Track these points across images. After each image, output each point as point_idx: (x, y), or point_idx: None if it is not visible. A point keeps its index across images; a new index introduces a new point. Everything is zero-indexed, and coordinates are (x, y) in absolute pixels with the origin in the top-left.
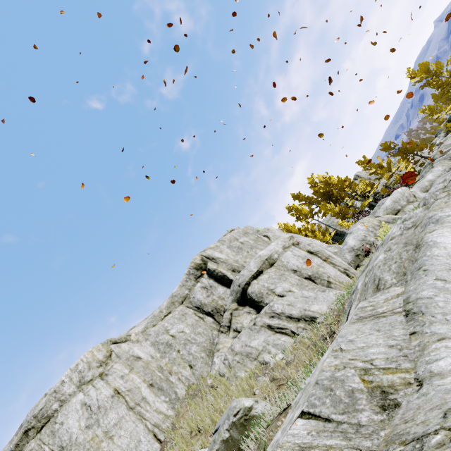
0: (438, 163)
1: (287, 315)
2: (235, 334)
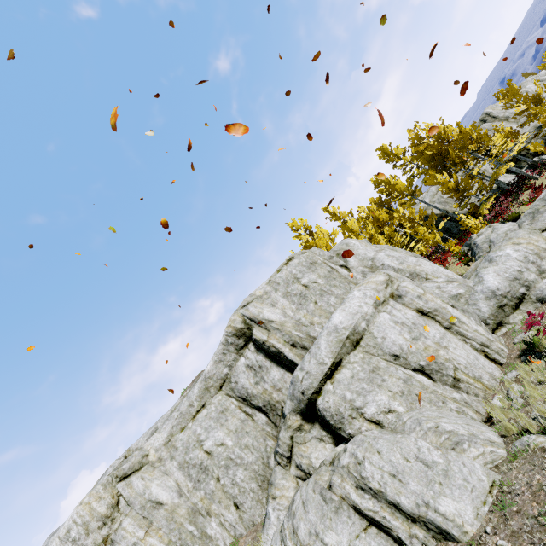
0: None
1: (391, 501)
2: (299, 473)
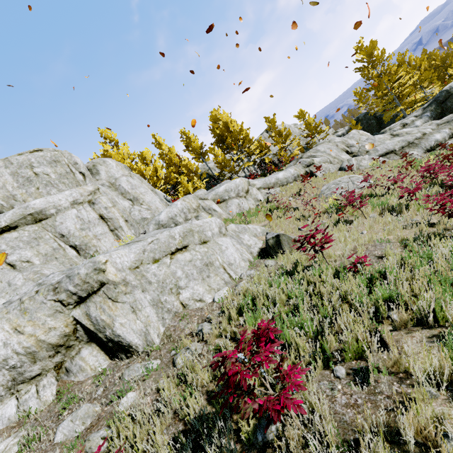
0: (296, 165)
1: None
2: None
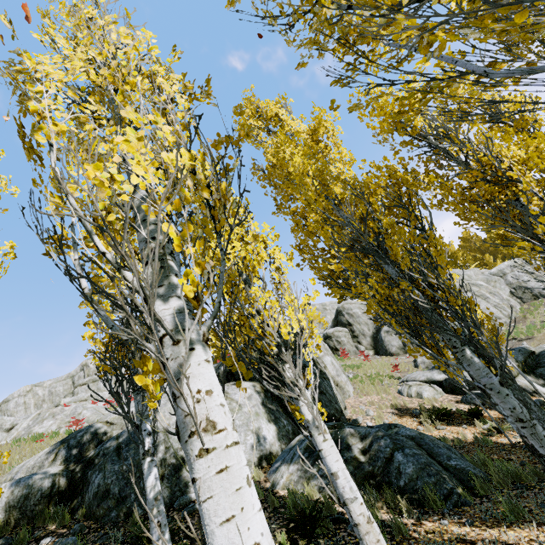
0: None
1: None
2: None
